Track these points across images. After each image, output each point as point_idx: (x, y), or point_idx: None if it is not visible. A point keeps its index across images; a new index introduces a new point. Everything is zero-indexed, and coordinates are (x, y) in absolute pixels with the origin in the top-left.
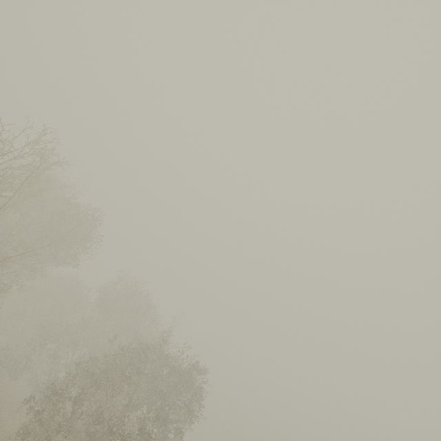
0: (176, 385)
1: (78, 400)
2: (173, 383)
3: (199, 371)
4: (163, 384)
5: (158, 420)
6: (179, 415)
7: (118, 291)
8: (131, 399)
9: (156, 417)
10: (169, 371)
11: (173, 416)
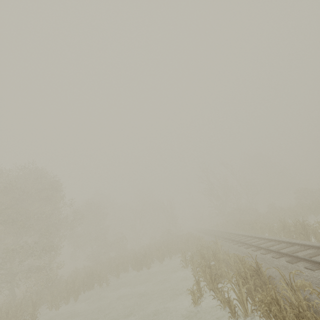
0: None
1: None
2: None
3: None
4: None
5: None
6: None
7: None
8: None
9: None
10: None
11: None
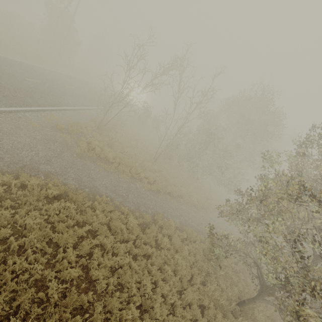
0: None
1: None
2: None
3: None
4: None
5: None
6: None
7: None
8: None
9: None
10: None
11: None
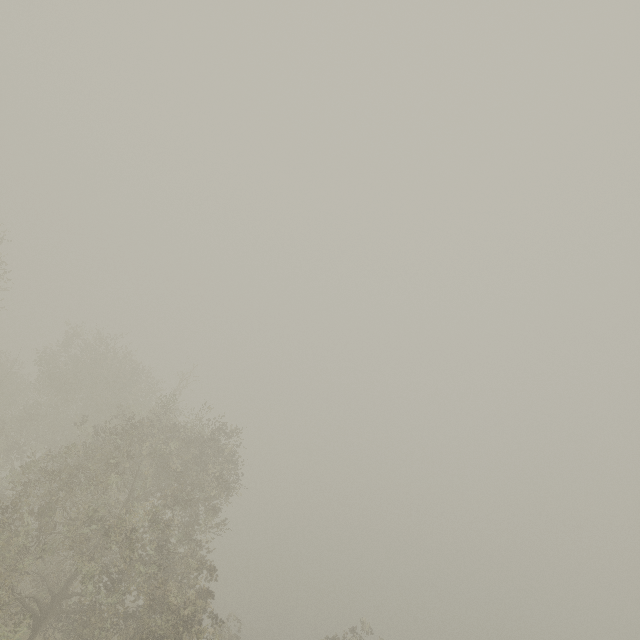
0: (196, 458)
1: (45, 512)
2: (193, 457)
3: (227, 434)
4: (176, 460)
5: (178, 503)
6: (208, 491)
7: (76, 358)
8: (131, 490)
9: (175, 500)
10: (182, 444)
11: (200, 494)
